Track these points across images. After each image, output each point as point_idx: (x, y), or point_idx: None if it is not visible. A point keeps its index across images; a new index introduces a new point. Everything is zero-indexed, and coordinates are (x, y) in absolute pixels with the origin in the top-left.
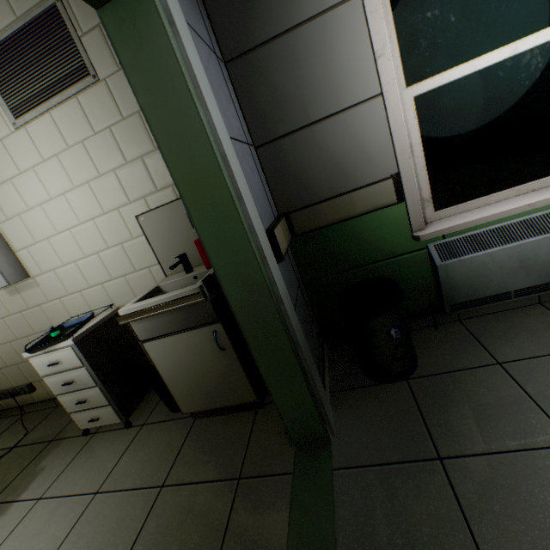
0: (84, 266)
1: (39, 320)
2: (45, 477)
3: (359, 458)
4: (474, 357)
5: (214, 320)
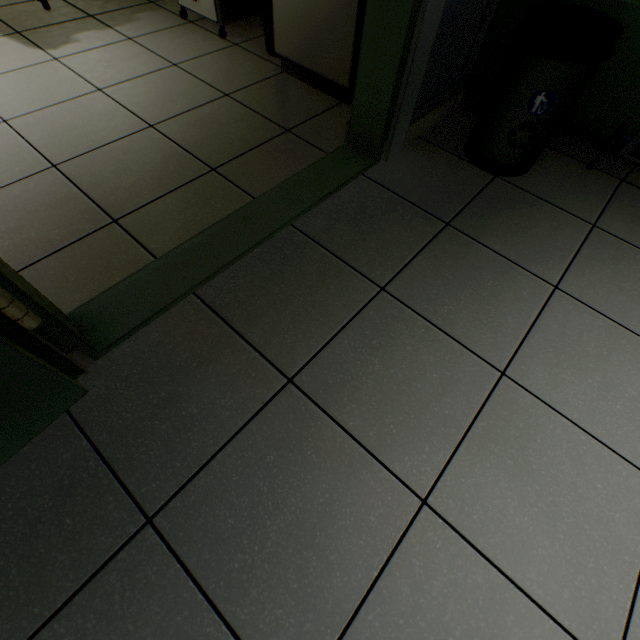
0: None
1: None
2: (138, 27)
3: (389, 184)
4: (582, 208)
5: None
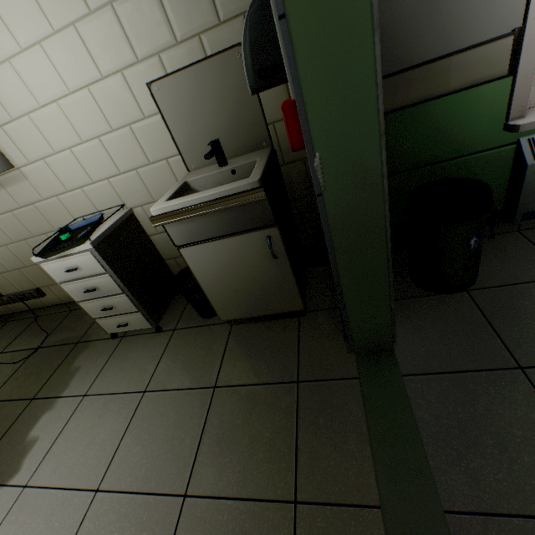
0: (82, 155)
1: (35, 222)
2: (83, 376)
3: (428, 366)
4: None
5: (269, 224)
